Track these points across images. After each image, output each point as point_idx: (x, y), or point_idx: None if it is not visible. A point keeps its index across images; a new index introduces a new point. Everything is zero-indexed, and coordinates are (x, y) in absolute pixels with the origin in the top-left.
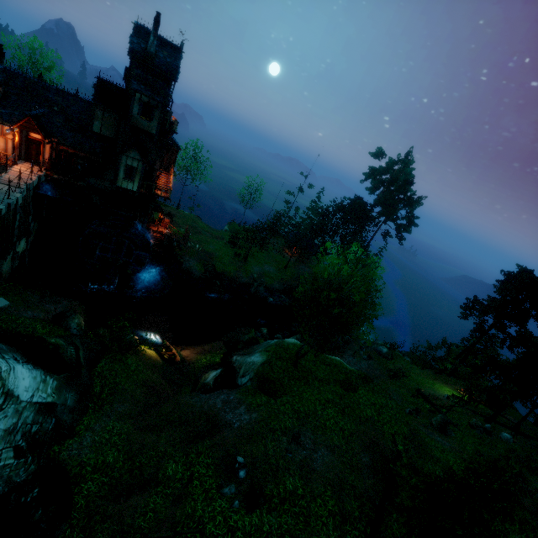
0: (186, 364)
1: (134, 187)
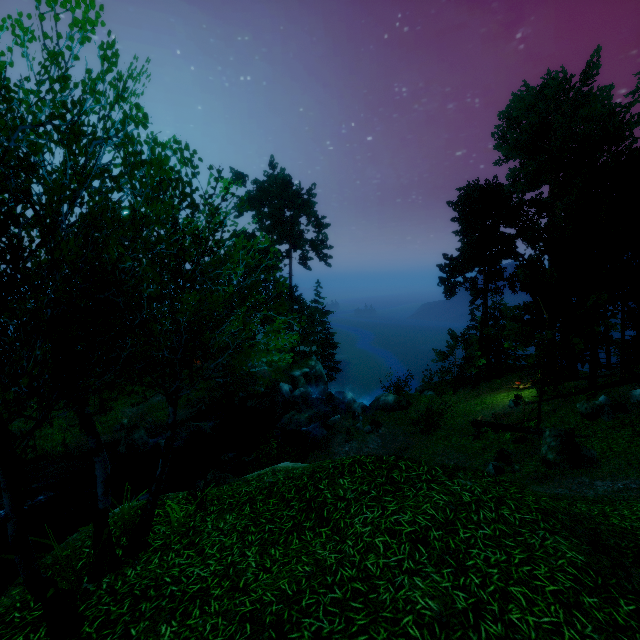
0: None
1: None
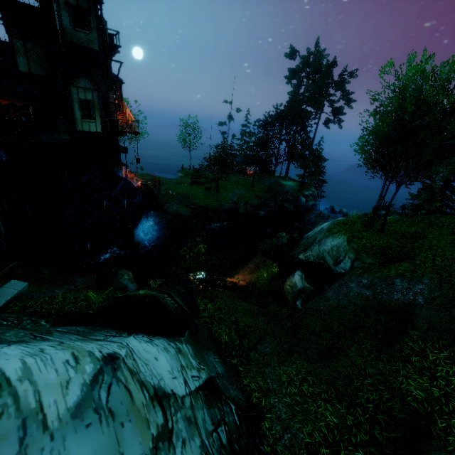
0: (251, 286)
1: (98, 128)
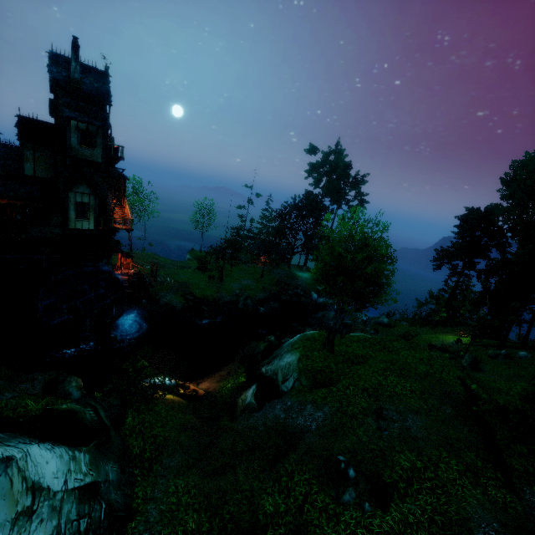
0: (211, 396)
1: (91, 226)
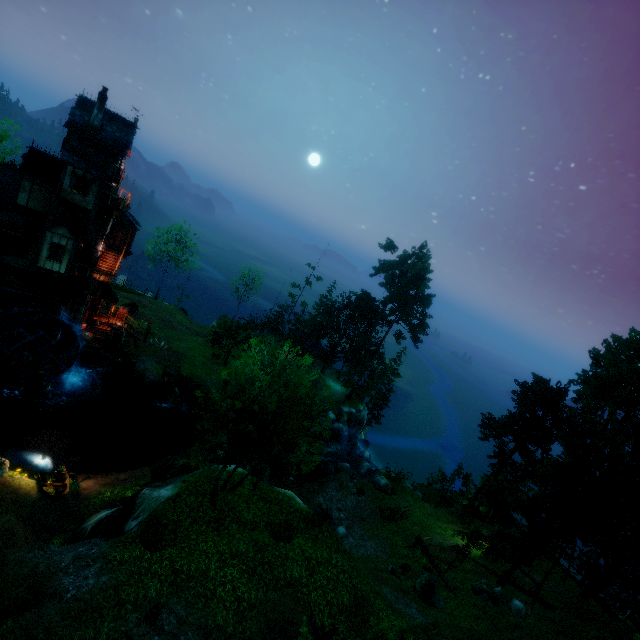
0: (77, 500)
1: (62, 269)
